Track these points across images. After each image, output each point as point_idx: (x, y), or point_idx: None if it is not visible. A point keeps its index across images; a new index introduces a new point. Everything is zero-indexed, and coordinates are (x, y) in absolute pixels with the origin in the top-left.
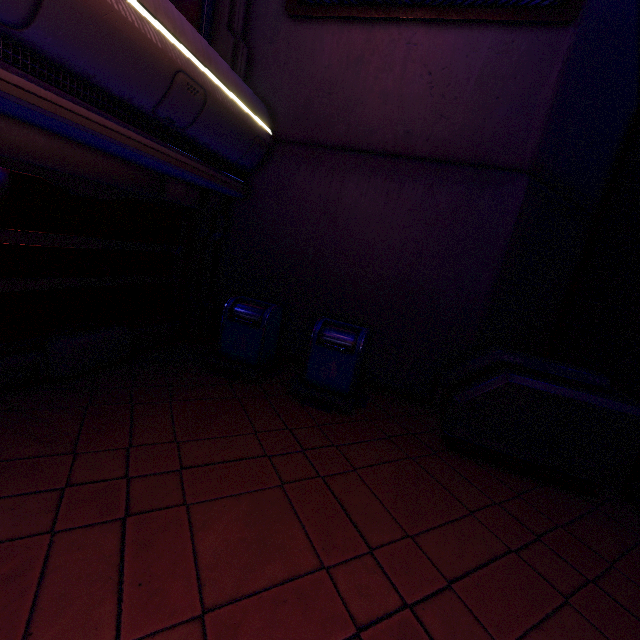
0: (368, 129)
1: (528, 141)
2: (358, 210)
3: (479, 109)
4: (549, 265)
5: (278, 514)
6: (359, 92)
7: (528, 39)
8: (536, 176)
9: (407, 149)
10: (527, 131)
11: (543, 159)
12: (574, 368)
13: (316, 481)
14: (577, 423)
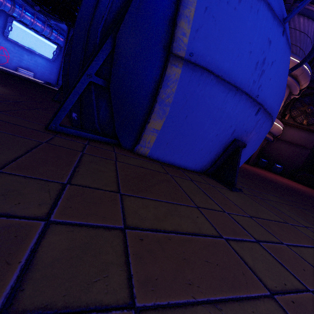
0: (286, 138)
1: (311, 145)
2: (282, 149)
3: (304, 140)
4: (311, 162)
5: (283, 177)
6: (286, 133)
7: (313, 133)
8: (311, 150)
9: (292, 142)
10: (311, 144)
11: (313, 148)
12: (313, 174)
13: (284, 177)
14: (312, 179)
